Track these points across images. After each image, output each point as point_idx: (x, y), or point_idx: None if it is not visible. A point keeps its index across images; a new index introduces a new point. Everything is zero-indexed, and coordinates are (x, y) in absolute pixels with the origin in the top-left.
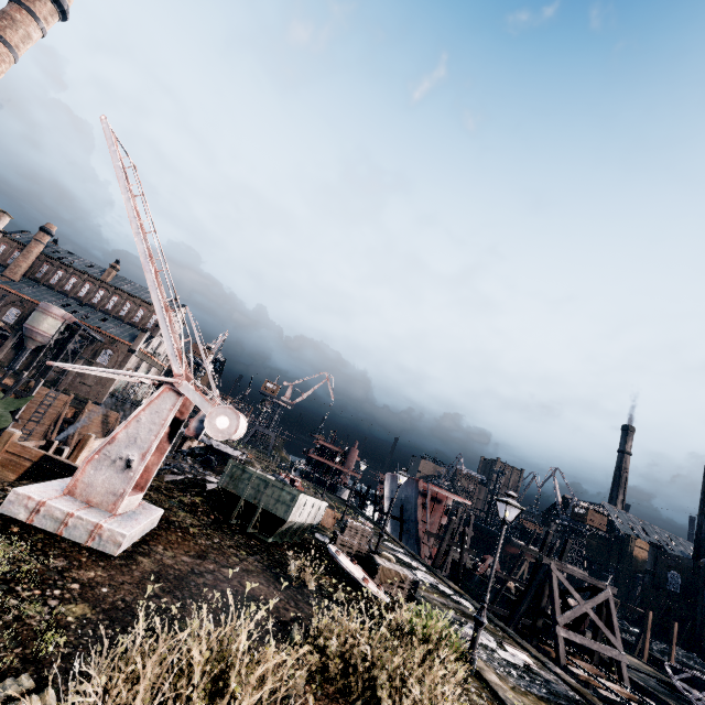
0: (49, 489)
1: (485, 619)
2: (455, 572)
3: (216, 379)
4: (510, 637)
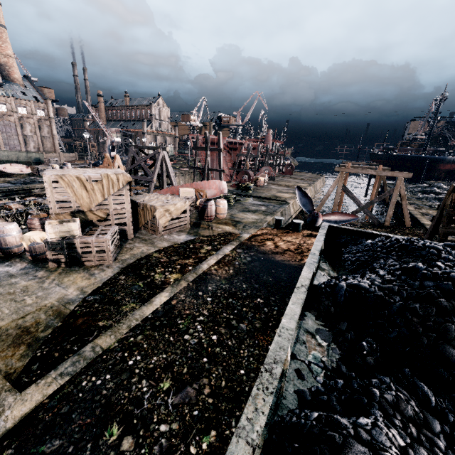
0: None
1: None
2: None
3: (108, 128)
4: None
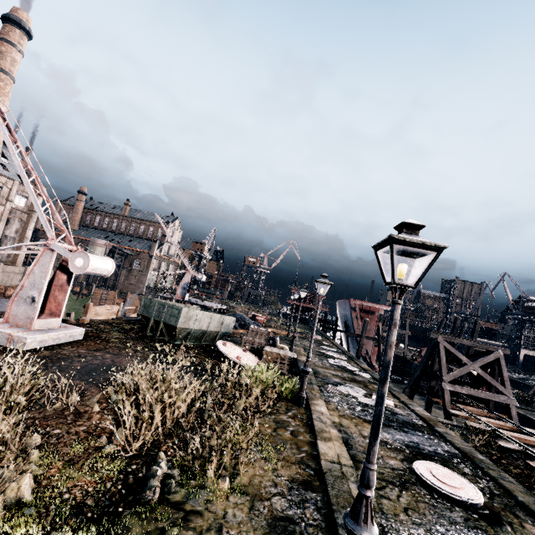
0: None
1: (308, 369)
2: (399, 363)
3: (187, 258)
4: (389, 392)
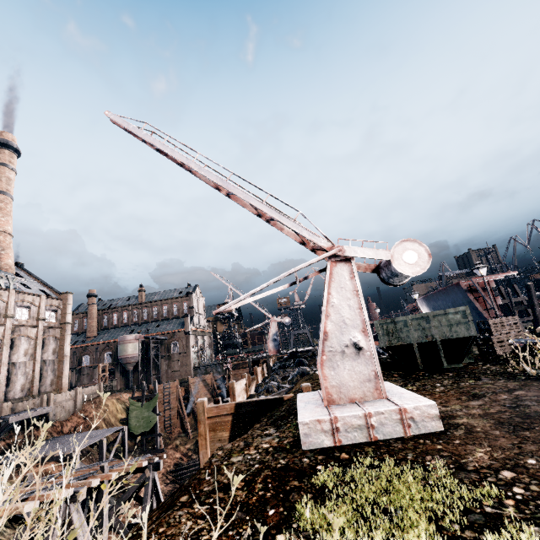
0: (312, 409)
1: None
2: None
3: (262, 307)
4: None
